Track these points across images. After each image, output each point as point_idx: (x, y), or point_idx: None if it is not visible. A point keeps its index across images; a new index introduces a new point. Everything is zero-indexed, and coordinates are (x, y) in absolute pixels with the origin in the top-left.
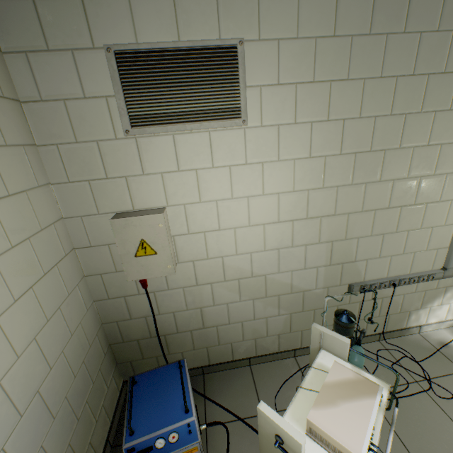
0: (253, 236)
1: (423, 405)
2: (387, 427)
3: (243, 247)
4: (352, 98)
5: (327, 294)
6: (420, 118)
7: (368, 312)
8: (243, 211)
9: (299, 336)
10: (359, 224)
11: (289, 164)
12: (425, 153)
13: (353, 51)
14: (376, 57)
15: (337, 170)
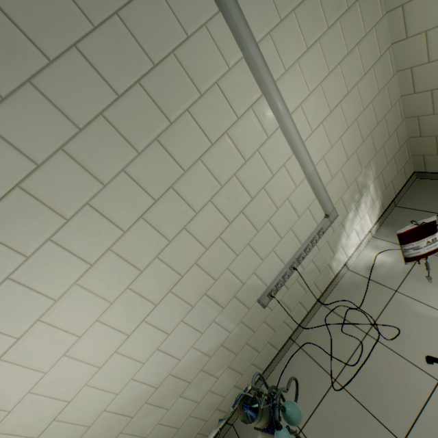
0: (116, 368)
1: (382, 361)
2: (365, 414)
3: (117, 383)
4: (71, 176)
5: (245, 325)
6: (177, 129)
7: (294, 298)
8: (76, 366)
9: (254, 367)
10: (216, 259)
11: (74, 291)
12: (218, 152)
13: (5, 133)
14: (47, 115)
15: (140, 246)
